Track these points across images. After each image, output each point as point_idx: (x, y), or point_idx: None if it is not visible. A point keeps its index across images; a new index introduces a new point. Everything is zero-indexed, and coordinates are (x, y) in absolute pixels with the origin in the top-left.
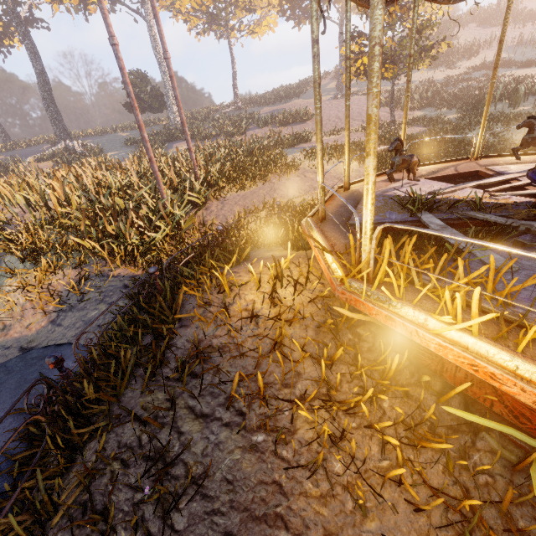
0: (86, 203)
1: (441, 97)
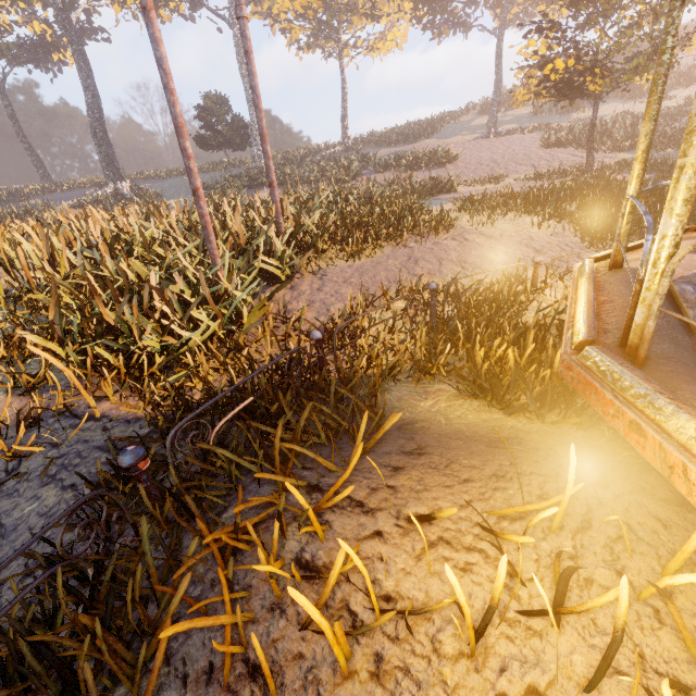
0: (83, 266)
1: (661, 133)
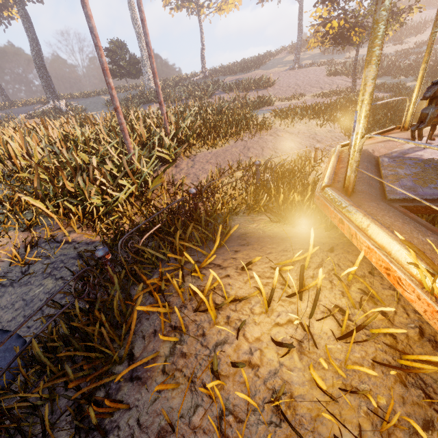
0: (49, 156)
1: (397, 67)
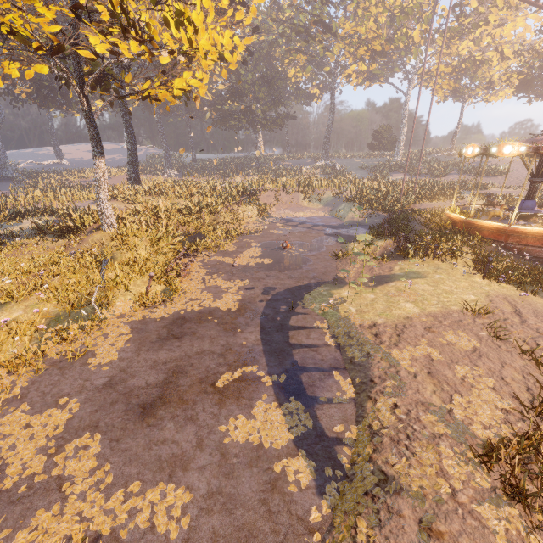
0: (373, 193)
1: None
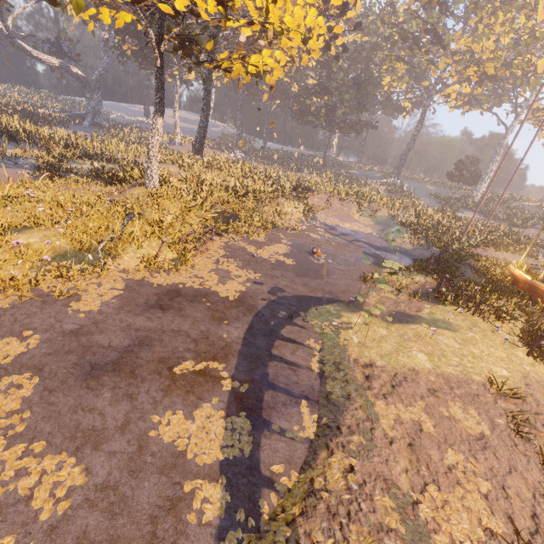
0: (432, 224)
1: None
